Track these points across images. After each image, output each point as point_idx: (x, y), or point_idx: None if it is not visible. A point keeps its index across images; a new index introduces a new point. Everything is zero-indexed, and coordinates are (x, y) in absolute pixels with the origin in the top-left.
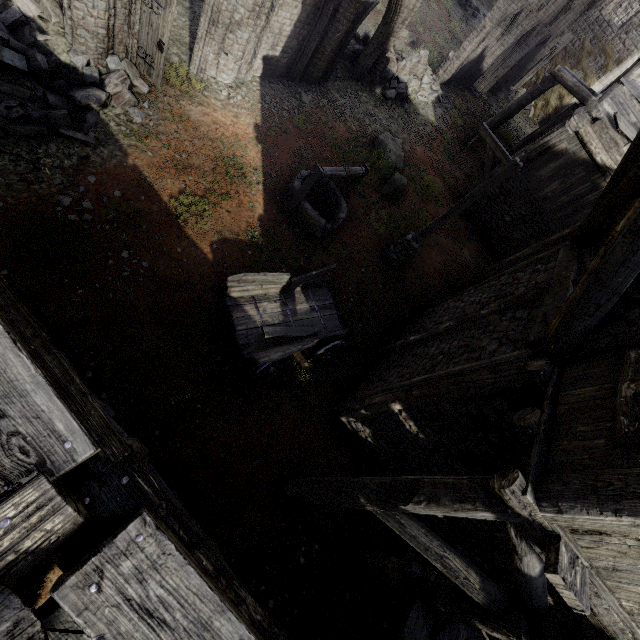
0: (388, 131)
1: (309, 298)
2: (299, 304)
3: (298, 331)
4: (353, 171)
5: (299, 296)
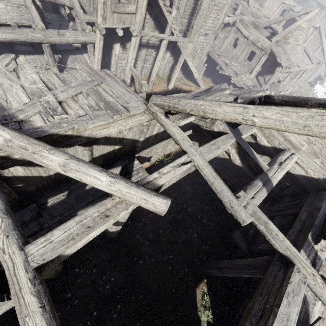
0: None
1: None
2: None
3: None
4: None
5: None
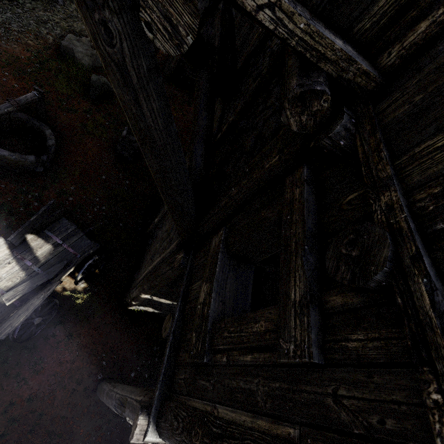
0: (72, 32)
1: (48, 238)
2: (38, 250)
3: (44, 276)
4: (23, 101)
5: (35, 242)
